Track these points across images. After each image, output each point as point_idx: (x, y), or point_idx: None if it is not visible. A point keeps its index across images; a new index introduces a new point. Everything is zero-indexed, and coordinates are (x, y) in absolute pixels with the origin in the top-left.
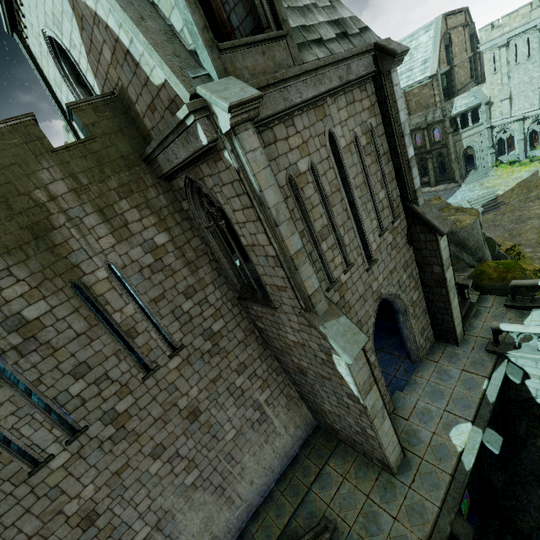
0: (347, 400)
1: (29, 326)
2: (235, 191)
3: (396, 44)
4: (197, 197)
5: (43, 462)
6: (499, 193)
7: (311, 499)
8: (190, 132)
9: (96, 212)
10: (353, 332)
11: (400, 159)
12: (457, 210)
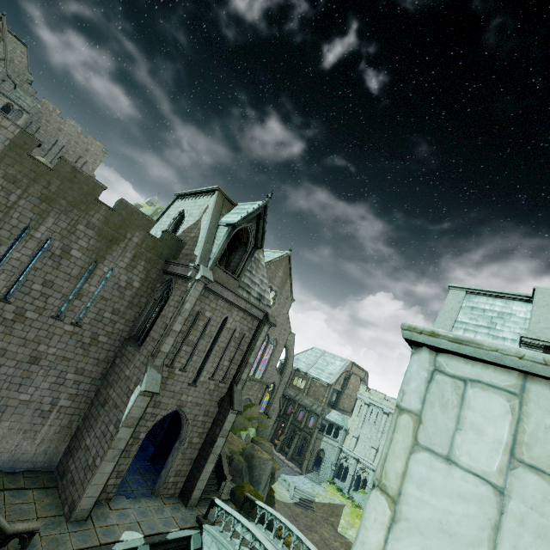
0: (112, 427)
1: (67, 254)
2: (181, 294)
3: (273, 319)
4: (166, 287)
5: None
6: (316, 500)
7: None
8: (188, 270)
9: (134, 255)
10: (157, 383)
11: (245, 358)
12: (273, 460)
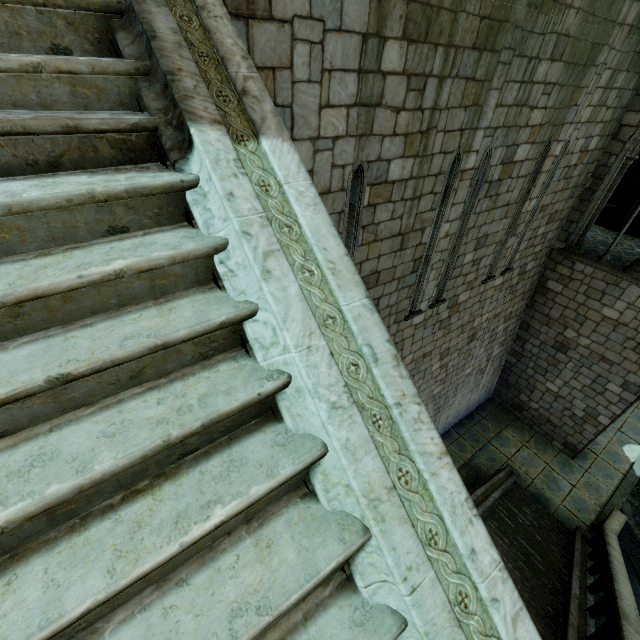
0: (612, 387)
1: (508, 166)
2: None
3: None
4: None
5: (417, 313)
6: None
7: (491, 450)
8: None
9: (612, 70)
10: None
11: None
12: None
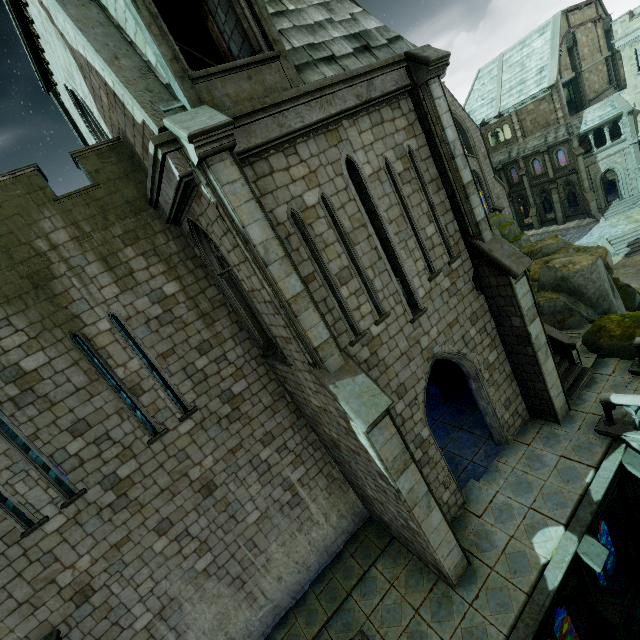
0: (380, 481)
1: (26, 377)
2: (222, 229)
3: (433, 50)
4: (205, 242)
5: (37, 524)
6: None
7: (349, 608)
8: (167, 169)
9: (99, 260)
10: (373, 393)
11: (452, 185)
12: (579, 250)
